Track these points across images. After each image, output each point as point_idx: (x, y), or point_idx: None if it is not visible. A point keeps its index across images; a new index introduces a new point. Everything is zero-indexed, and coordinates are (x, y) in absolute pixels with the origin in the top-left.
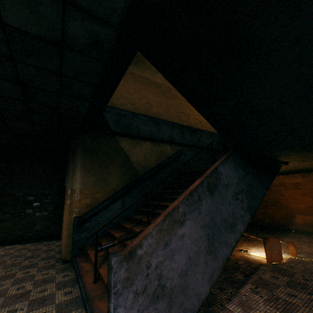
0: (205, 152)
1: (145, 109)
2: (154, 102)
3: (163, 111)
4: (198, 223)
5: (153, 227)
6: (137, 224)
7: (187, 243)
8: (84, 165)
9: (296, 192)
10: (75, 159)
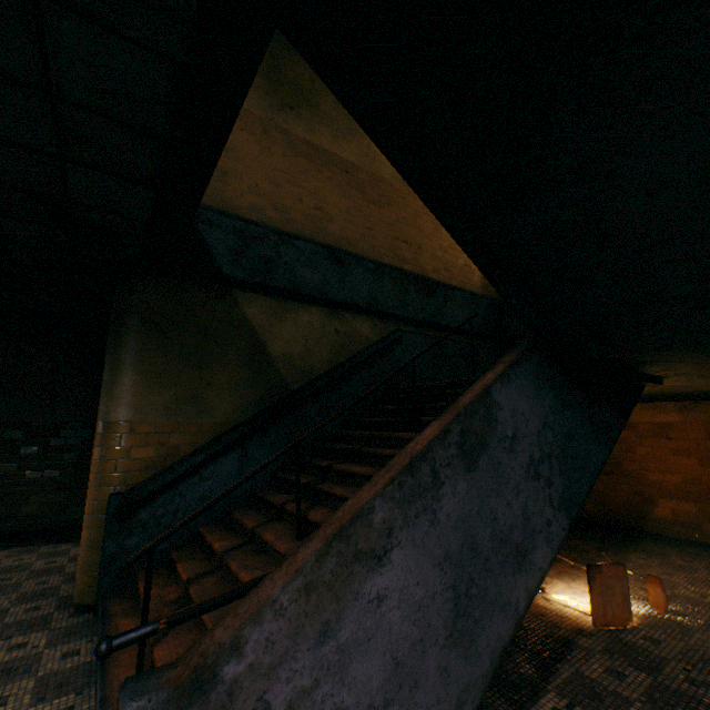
0: (454, 341)
1: (313, 226)
2: (336, 211)
3: (356, 233)
4: (428, 553)
5: (285, 578)
6: (272, 518)
7: (391, 620)
8: (144, 360)
9: (663, 447)
10: (118, 344)
